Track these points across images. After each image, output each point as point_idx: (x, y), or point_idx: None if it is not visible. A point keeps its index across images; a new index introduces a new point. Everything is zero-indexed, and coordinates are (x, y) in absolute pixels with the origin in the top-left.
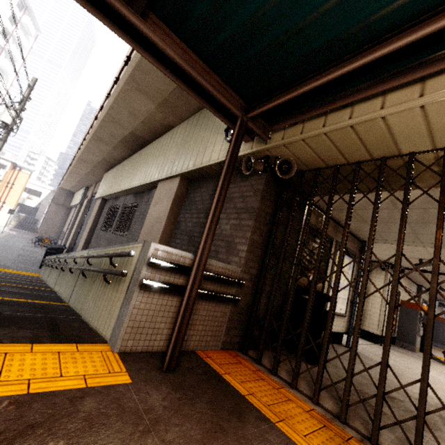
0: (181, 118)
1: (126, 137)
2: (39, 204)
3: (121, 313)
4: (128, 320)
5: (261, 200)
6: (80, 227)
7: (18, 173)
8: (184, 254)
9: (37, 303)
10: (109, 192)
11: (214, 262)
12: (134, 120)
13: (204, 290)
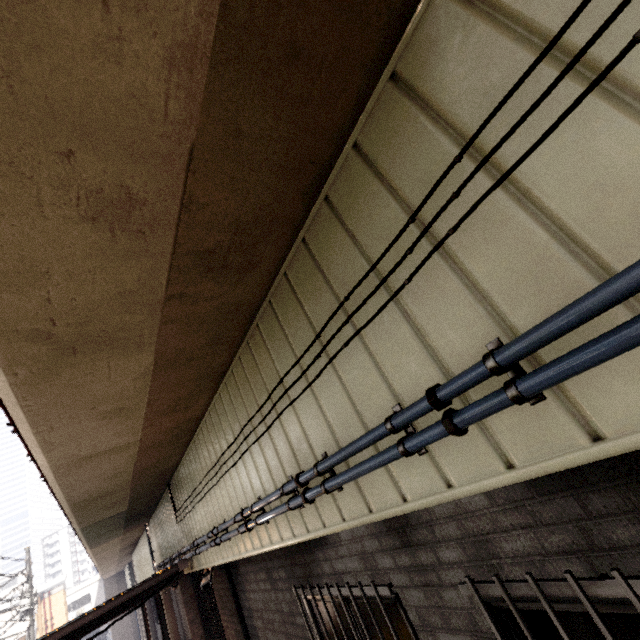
0: (140, 534)
1: (120, 550)
2: None
3: None
4: None
5: (183, 594)
6: None
7: (50, 600)
8: None
9: None
10: None
11: None
12: (116, 549)
13: None
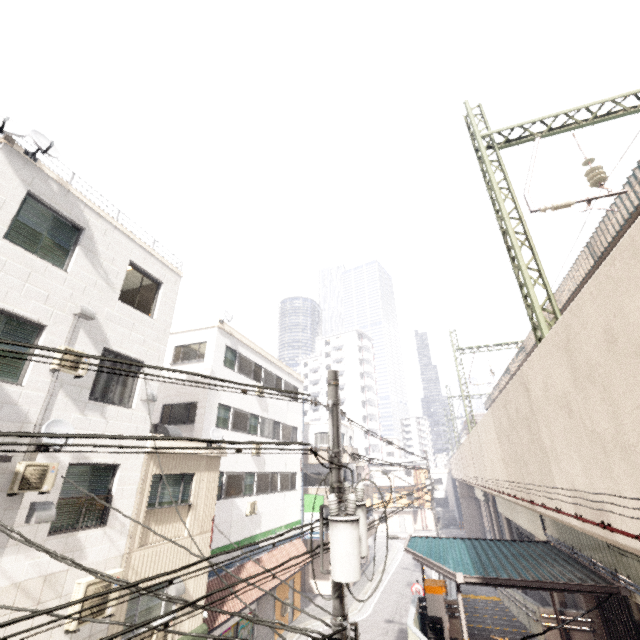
0: None
1: None
2: (446, 492)
3: (544, 636)
4: (546, 639)
5: None
6: (500, 534)
7: (418, 471)
8: (552, 610)
9: (517, 631)
10: (507, 516)
11: (568, 611)
12: None
13: (569, 626)
